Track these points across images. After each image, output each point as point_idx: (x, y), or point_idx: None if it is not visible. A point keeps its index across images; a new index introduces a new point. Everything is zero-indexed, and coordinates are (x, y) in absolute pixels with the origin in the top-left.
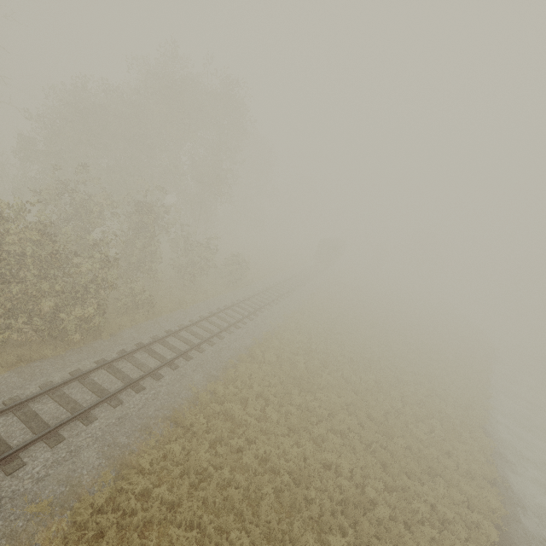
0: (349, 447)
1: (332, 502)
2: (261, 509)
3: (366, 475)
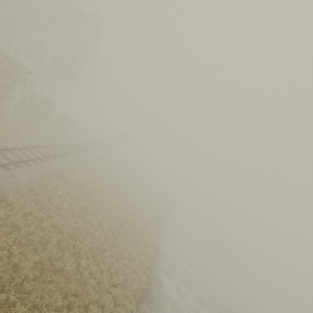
0: (101, 227)
1: (86, 248)
2: (48, 247)
3: (105, 240)
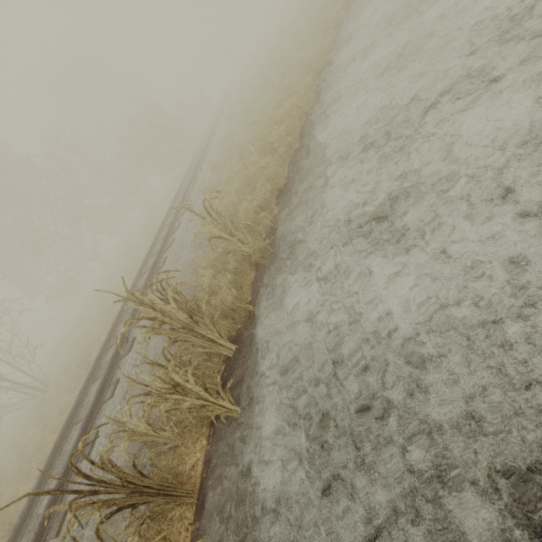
0: None
1: None
2: None
3: None
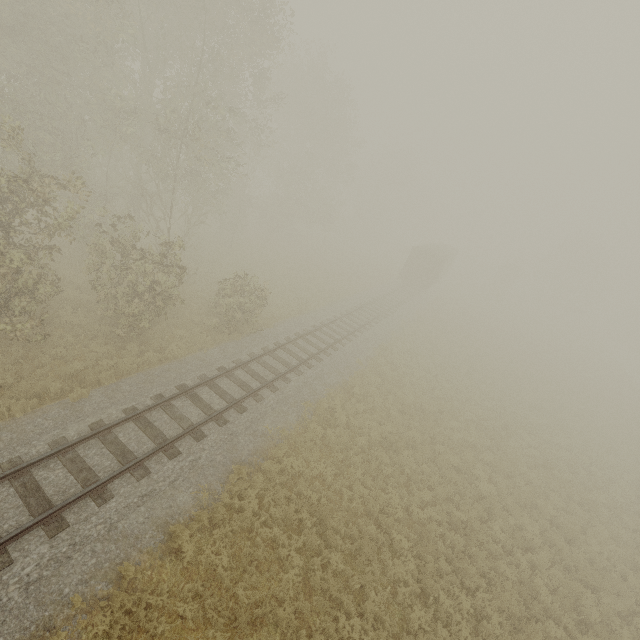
0: None
1: None
2: None
3: None
